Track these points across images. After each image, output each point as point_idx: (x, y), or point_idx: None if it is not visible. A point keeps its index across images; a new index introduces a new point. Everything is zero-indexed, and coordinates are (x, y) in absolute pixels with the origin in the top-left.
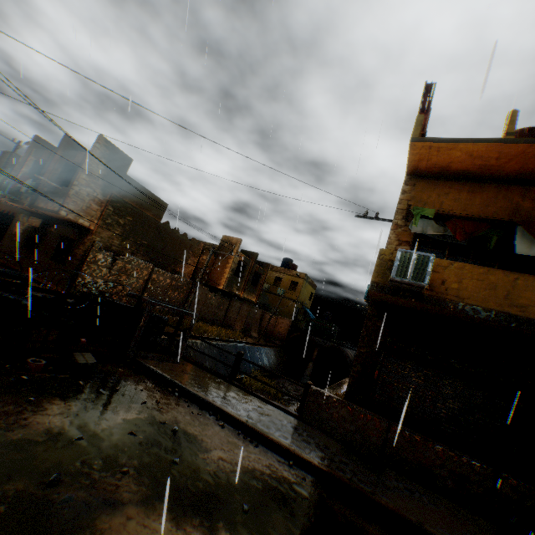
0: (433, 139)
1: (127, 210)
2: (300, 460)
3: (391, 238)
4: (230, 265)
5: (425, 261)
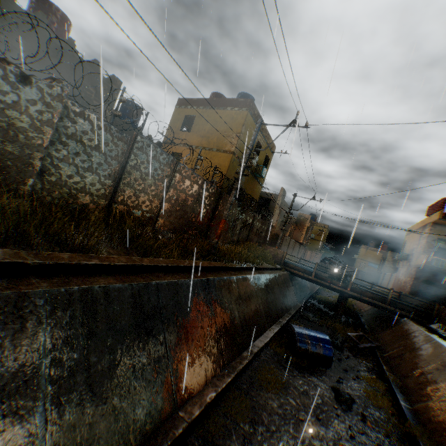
0: (445, 220)
1: (282, 214)
2: (412, 308)
3: (424, 246)
4: (305, 230)
5: (442, 262)
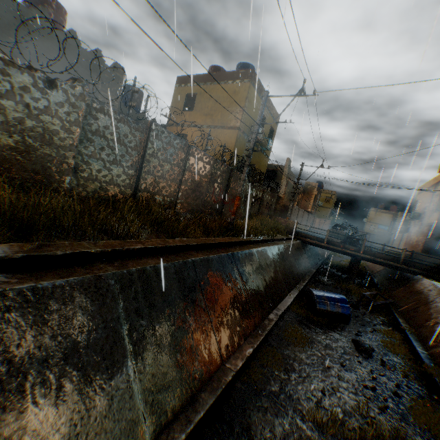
0: None
1: (289, 185)
2: (425, 265)
3: (436, 204)
4: (313, 198)
5: None
